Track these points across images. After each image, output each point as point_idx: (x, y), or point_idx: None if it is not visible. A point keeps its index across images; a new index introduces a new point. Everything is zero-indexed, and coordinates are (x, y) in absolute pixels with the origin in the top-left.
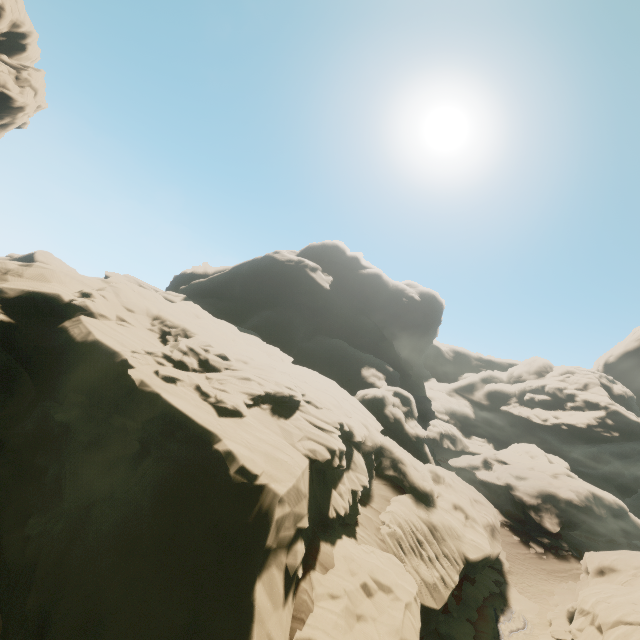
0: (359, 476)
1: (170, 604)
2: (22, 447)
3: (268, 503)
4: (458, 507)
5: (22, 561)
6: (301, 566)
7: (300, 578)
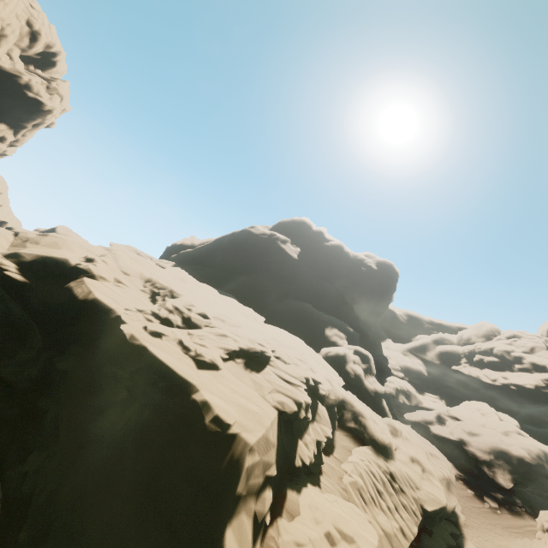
0: (323, 427)
1: (146, 546)
2: (28, 390)
3: (239, 451)
4: (415, 460)
5: (19, 495)
6: (269, 513)
7: (268, 525)
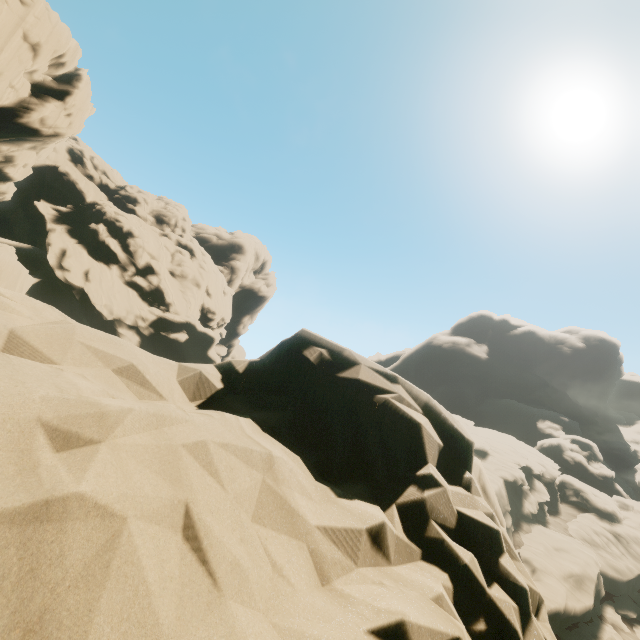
0: (541, 494)
1: None
2: None
3: None
4: None
5: None
6: (512, 526)
7: (513, 532)
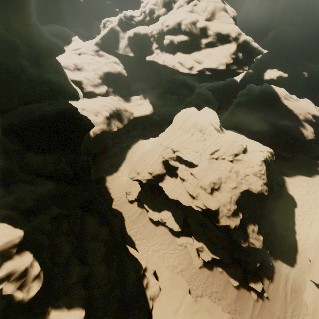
0: None
1: None
2: None
3: None
4: None
5: None
6: None
7: None
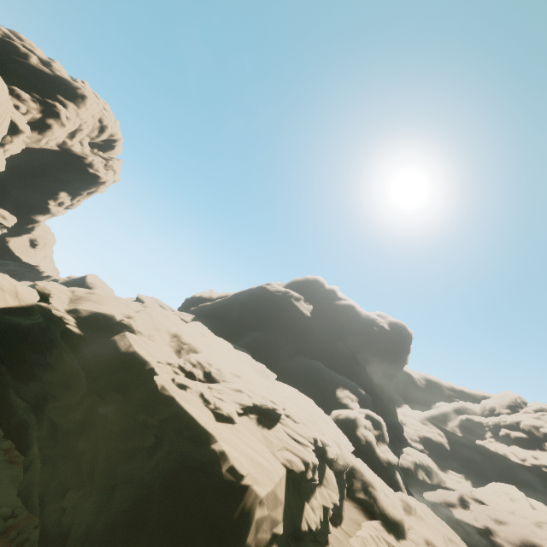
0: (330, 493)
1: None
2: (71, 432)
3: (250, 503)
4: (430, 543)
5: (58, 529)
6: None
7: None
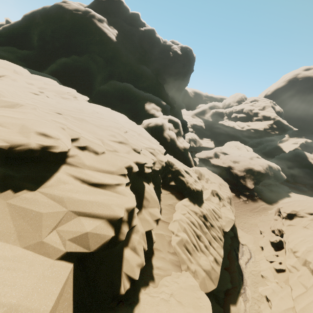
0: (152, 211)
1: None
2: None
3: None
4: (215, 195)
5: None
6: None
7: None
